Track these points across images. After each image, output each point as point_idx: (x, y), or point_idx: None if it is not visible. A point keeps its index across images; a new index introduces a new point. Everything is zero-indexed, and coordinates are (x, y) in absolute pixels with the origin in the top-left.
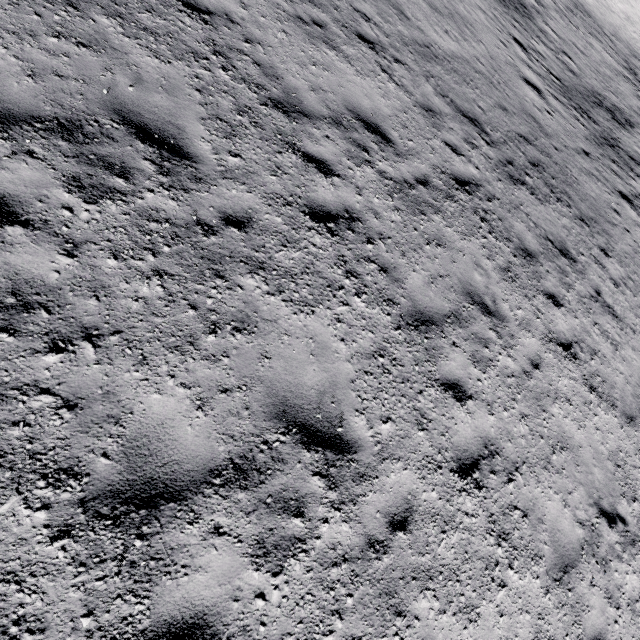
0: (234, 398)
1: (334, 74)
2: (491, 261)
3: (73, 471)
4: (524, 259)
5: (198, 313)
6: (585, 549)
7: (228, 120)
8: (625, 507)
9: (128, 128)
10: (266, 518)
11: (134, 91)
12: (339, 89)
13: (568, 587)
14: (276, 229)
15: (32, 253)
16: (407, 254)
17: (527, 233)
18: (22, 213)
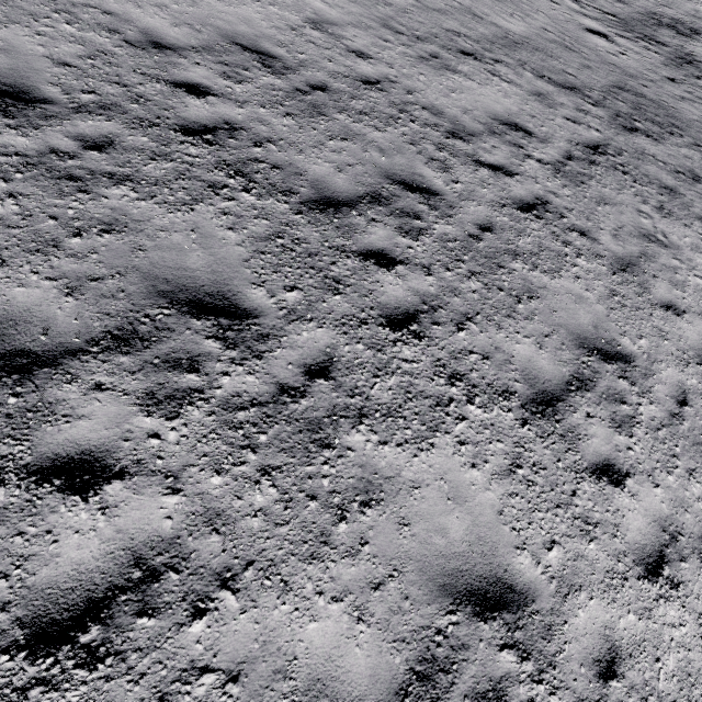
0: (553, 339)
1: (467, 94)
2: (647, 205)
3: (509, 391)
4: (669, 195)
5: (505, 293)
6: None
7: (438, 159)
8: None
9: (399, 186)
10: (608, 406)
11: (385, 160)
12: (477, 105)
13: None
14: (508, 226)
15: (415, 279)
16: (590, 218)
17: (661, 172)
18: (395, 257)
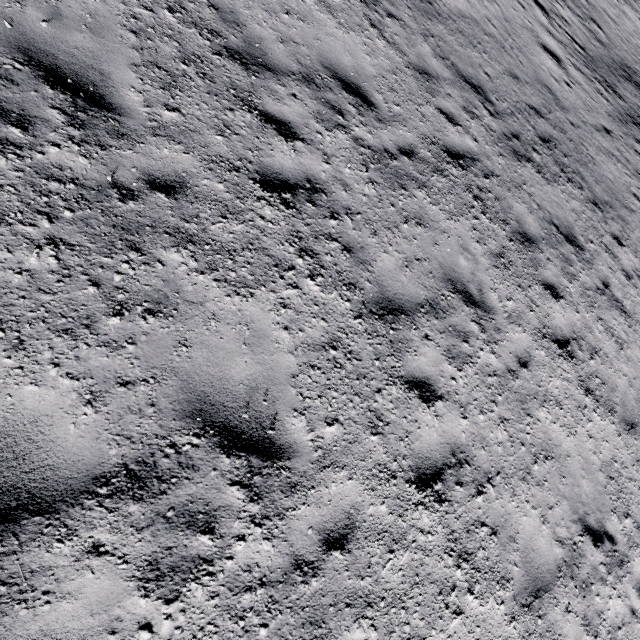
0: (137, 392)
1: (311, 25)
2: (481, 245)
3: None
4: (521, 244)
5: (101, 291)
6: (563, 571)
7: (168, 69)
8: (615, 524)
9: (35, 70)
10: (164, 535)
11: (48, 27)
12: (315, 42)
13: (538, 614)
14: (216, 197)
15: None
16: (379, 233)
17: (528, 215)
18: None
